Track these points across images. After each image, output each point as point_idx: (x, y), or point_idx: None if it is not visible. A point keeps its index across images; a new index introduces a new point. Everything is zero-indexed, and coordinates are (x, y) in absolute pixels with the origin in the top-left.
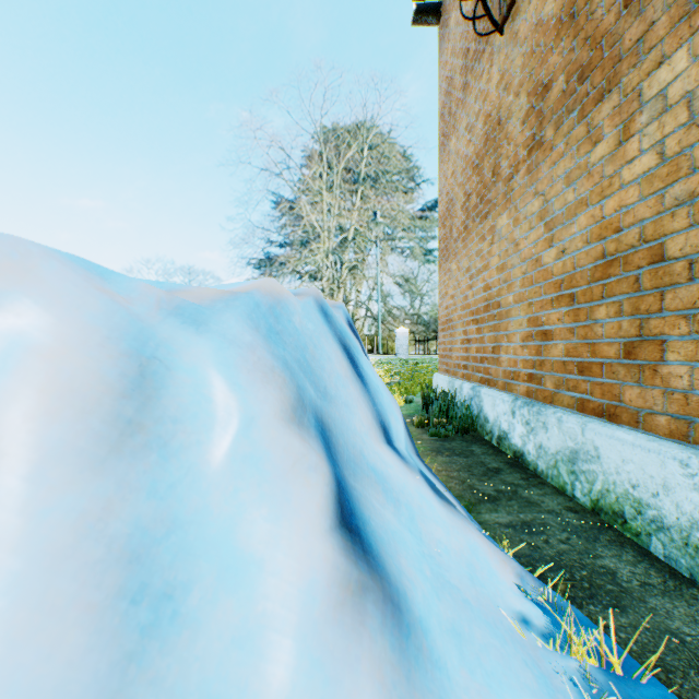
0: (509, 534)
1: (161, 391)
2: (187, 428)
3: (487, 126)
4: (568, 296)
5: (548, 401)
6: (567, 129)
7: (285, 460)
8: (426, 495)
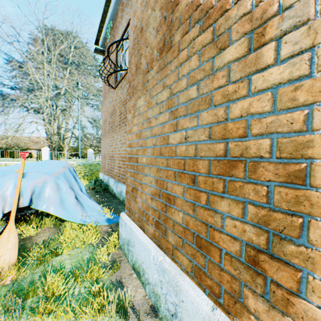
0: (105, 206)
1: (59, 186)
2: (62, 189)
3: (113, 108)
4: (123, 160)
5: (120, 181)
6: (123, 126)
7: (70, 192)
8: (88, 198)
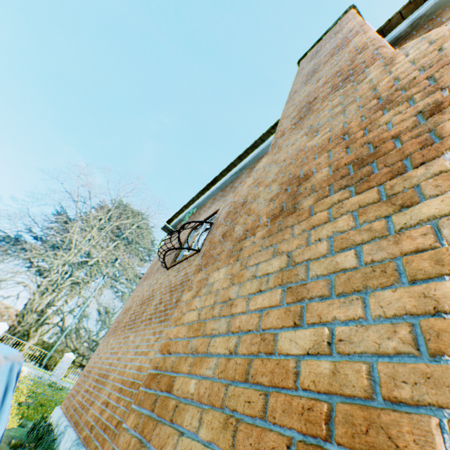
0: None
1: None
2: None
3: (152, 292)
4: (121, 389)
5: (88, 444)
6: (155, 322)
7: None
8: None
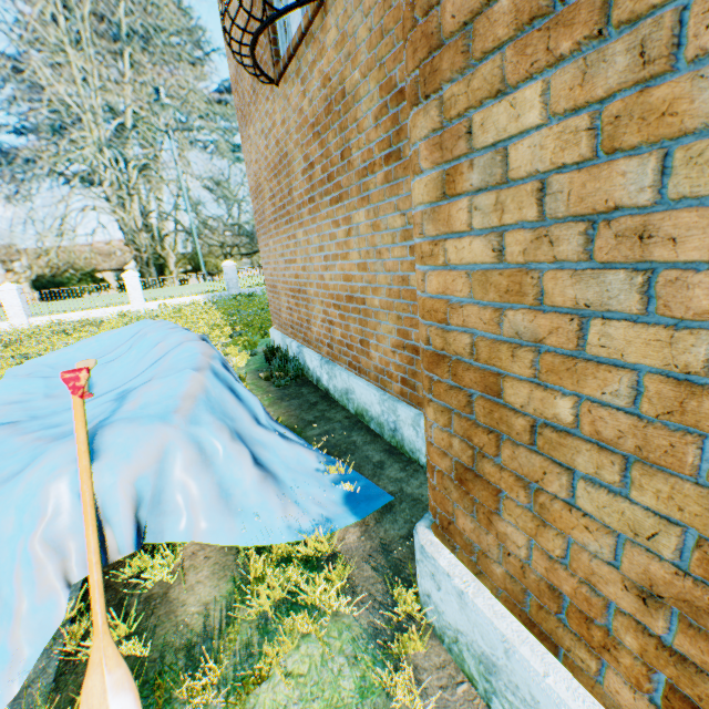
0: (319, 439)
1: (206, 449)
2: (215, 456)
3: (279, 150)
4: (338, 306)
5: (337, 360)
6: (326, 206)
7: (237, 453)
8: (279, 440)
